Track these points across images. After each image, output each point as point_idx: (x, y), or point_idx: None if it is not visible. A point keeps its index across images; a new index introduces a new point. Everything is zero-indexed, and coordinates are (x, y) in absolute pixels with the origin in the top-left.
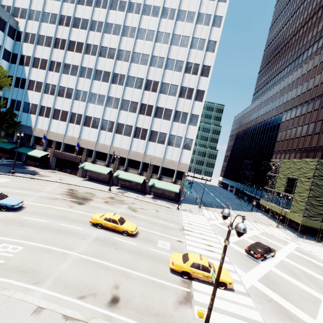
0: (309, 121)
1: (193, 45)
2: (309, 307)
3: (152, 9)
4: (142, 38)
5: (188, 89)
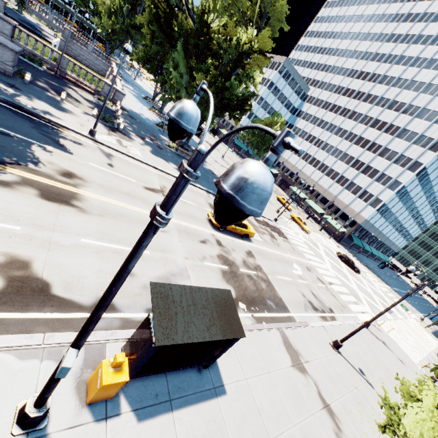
0: None
1: None
2: (331, 259)
3: (416, 84)
4: (390, 108)
5: (407, 158)
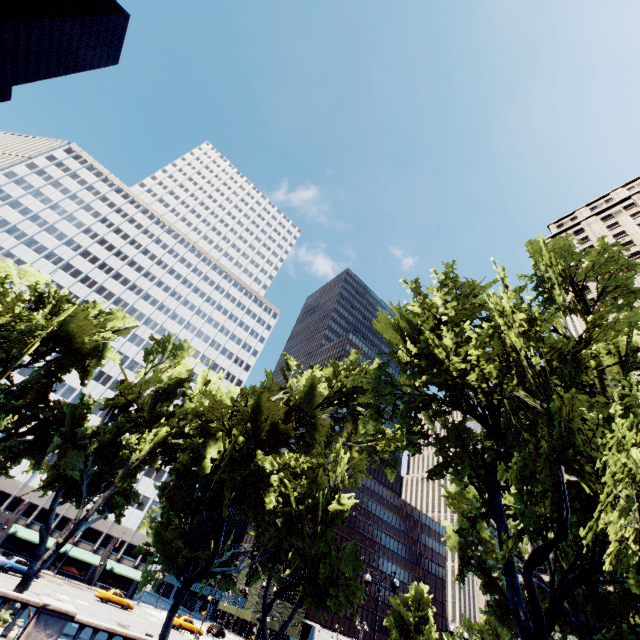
0: None
1: None
2: None
3: None
4: None
5: None
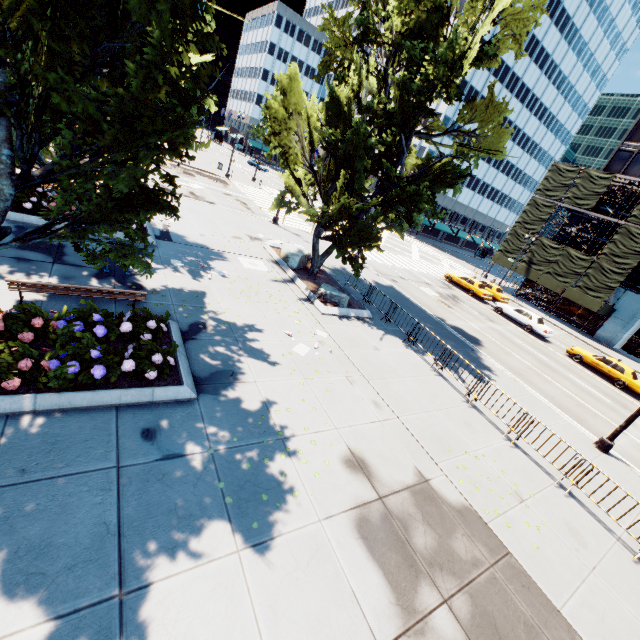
0: None
1: None
2: None
3: None
4: None
5: None
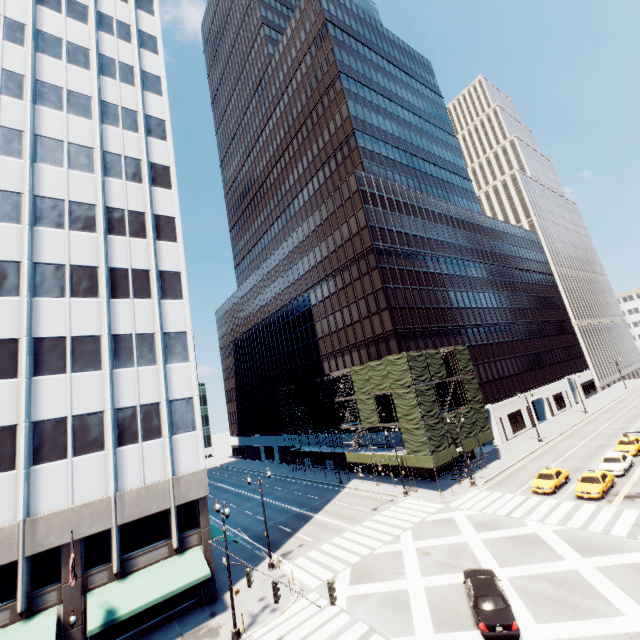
0: (355, 298)
1: (110, 169)
2: None
3: None
4: None
5: (133, 272)
